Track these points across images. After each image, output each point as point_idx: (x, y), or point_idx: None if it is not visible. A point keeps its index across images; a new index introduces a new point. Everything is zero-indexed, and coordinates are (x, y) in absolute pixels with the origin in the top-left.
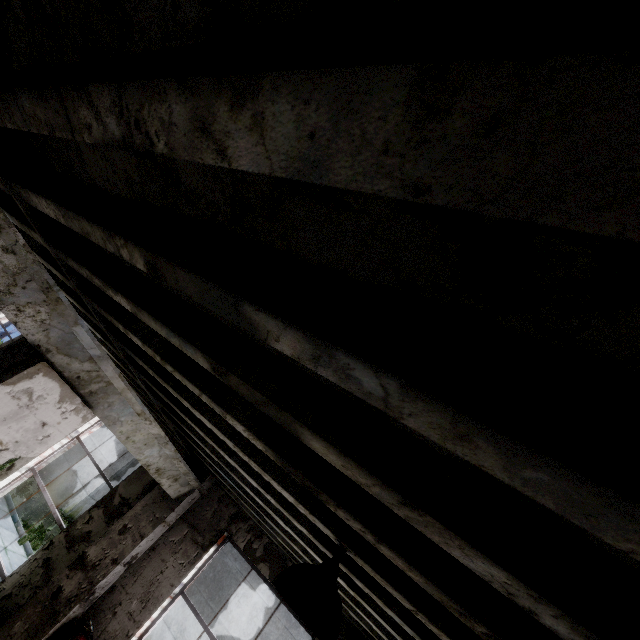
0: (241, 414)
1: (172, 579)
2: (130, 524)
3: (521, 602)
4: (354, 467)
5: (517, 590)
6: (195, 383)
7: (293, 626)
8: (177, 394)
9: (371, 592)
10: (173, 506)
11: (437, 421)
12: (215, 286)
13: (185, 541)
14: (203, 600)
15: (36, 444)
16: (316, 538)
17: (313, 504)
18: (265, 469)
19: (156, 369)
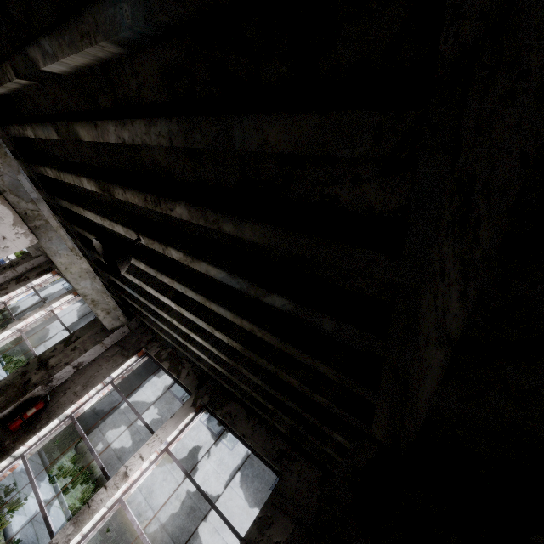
0: (85, 173)
1: (105, 374)
2: (79, 345)
3: (122, 138)
4: (86, 127)
5: (116, 130)
6: (69, 172)
7: (236, 485)
8: (78, 208)
9: (167, 277)
10: (109, 334)
11: (57, 45)
12: (21, 51)
13: (116, 355)
14: (167, 470)
15: (0, 251)
16: (146, 264)
17: (128, 224)
18: (111, 219)
19: (69, 200)
